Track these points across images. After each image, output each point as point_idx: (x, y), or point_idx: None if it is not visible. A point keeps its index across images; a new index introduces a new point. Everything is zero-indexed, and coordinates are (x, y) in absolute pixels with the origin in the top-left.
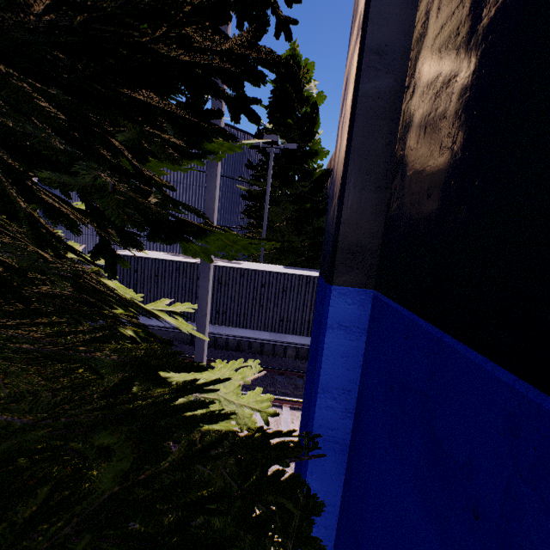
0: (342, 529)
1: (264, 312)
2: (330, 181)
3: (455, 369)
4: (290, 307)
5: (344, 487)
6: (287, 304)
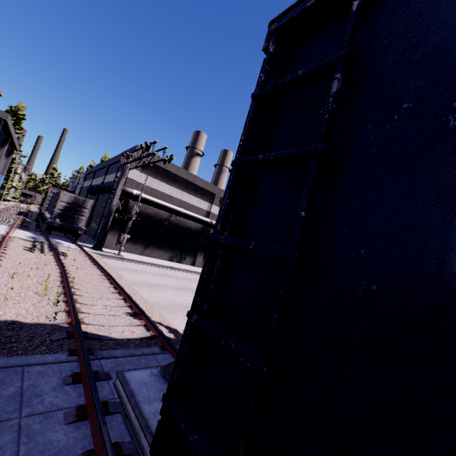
0: None
1: None
2: None
3: None
4: None
5: None
6: None
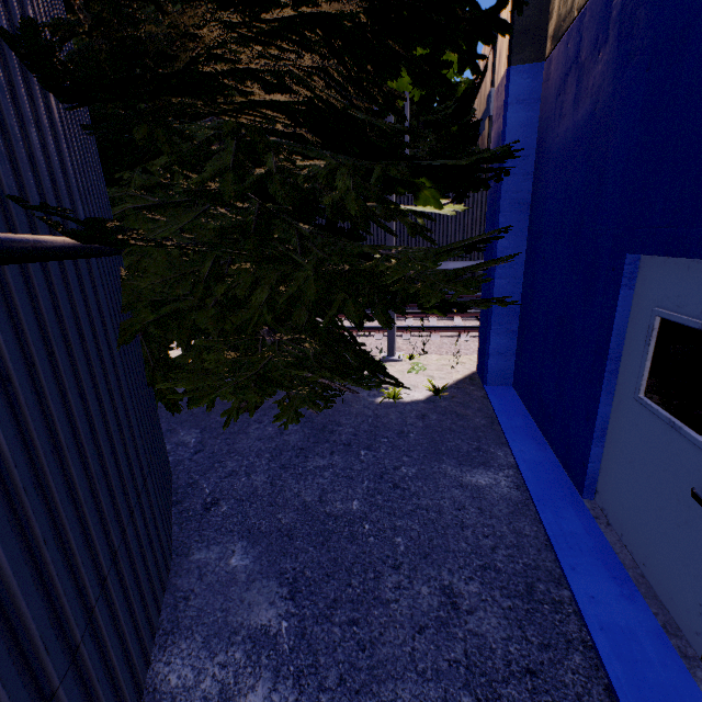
0: (528, 263)
1: (421, 242)
2: (478, 101)
3: (593, 7)
4: (448, 231)
5: (527, 238)
6: (445, 229)
